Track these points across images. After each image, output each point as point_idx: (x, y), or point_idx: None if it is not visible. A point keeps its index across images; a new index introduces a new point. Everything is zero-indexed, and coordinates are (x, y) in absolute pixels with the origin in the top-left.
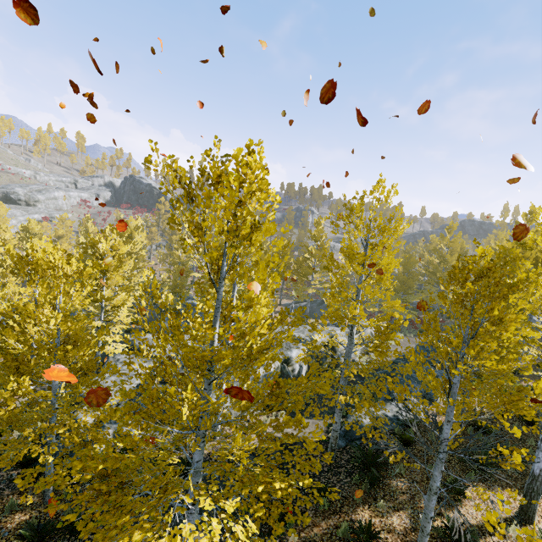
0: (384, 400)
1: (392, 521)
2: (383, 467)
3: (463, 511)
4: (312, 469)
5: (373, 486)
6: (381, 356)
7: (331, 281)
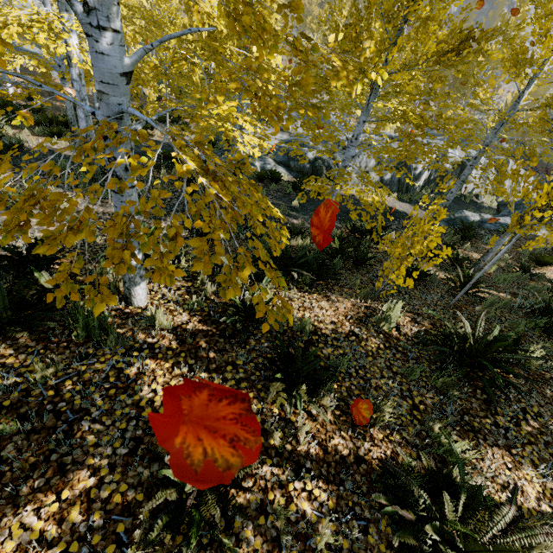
0: (499, 216)
1: (471, 254)
2: (476, 239)
3: (538, 271)
4: (453, 135)
5: (463, 239)
6: (546, 116)
7: (539, 5)
